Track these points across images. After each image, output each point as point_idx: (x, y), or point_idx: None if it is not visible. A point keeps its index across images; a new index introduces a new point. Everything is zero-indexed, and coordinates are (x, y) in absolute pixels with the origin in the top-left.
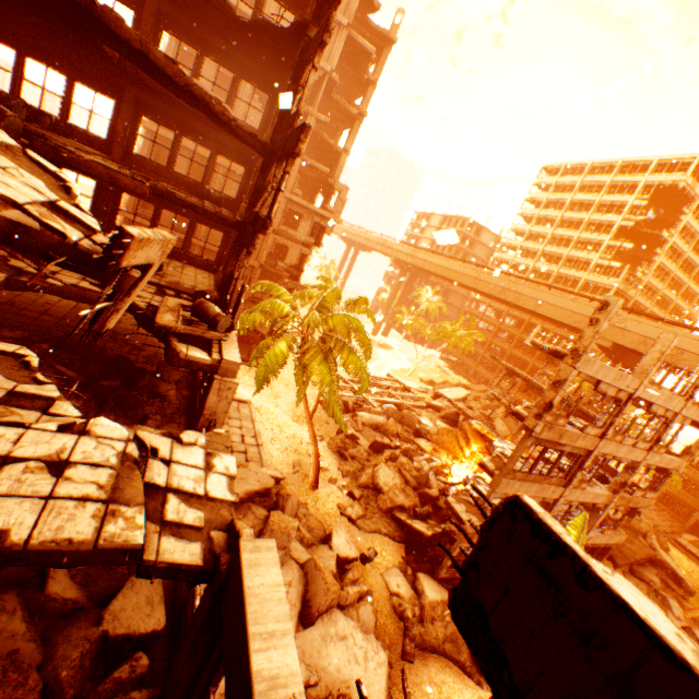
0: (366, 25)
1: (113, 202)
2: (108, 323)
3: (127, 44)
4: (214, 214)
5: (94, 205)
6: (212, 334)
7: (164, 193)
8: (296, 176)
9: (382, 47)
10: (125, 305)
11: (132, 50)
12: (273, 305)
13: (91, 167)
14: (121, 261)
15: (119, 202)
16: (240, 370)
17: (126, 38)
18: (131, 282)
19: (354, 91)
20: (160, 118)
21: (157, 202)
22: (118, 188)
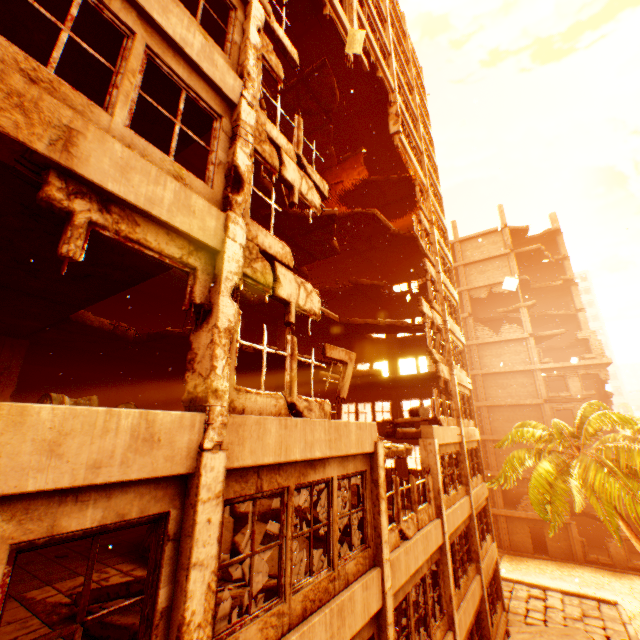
0: (530, 240)
1: (398, 408)
2: (341, 392)
3: (360, 325)
4: (426, 374)
5: (391, 414)
6: (415, 418)
7: (400, 377)
8: (535, 350)
9: (553, 238)
10: (344, 383)
11: (364, 326)
12: (519, 432)
13: (359, 372)
14: (325, 353)
15: (401, 407)
16: (603, 575)
17: (359, 323)
18: (339, 368)
19: (557, 273)
20: (405, 355)
21: (418, 397)
22: (398, 399)
